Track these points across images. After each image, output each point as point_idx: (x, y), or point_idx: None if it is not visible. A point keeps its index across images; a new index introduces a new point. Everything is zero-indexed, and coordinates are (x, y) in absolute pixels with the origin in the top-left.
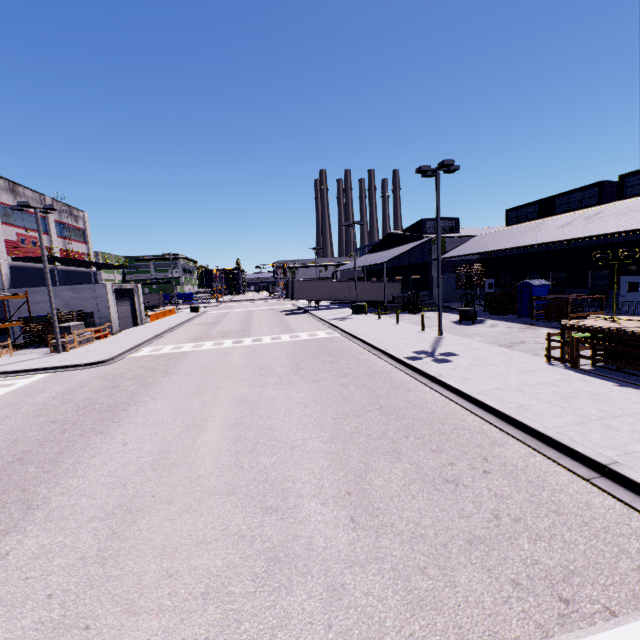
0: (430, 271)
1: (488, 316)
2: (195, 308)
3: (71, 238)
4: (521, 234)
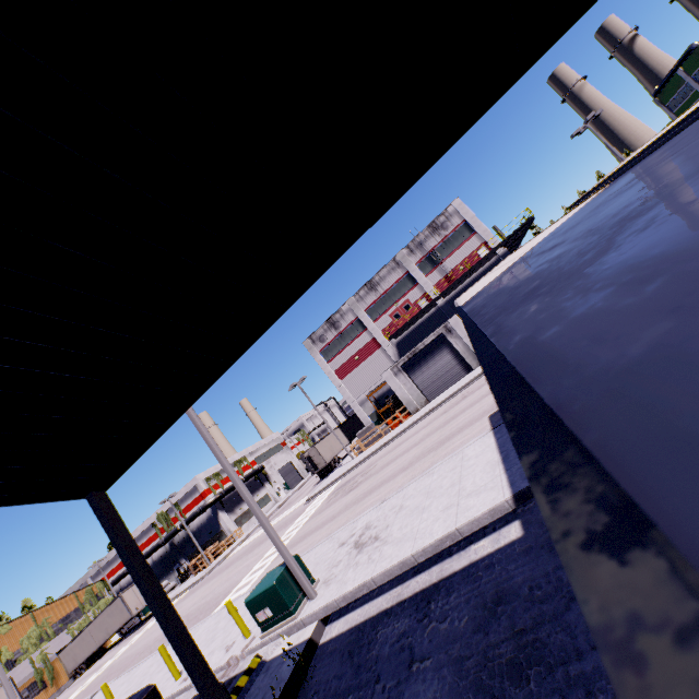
0: None
1: None
2: None
3: (449, 252)
4: None
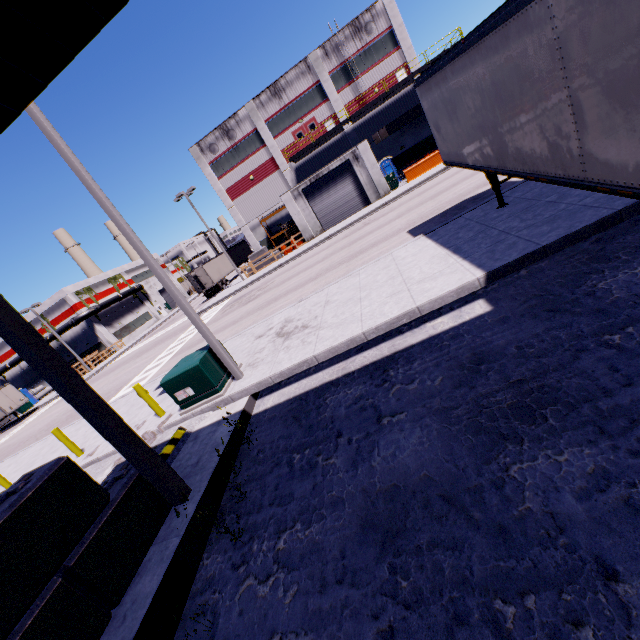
0: None
1: None
2: None
3: (367, 67)
4: None
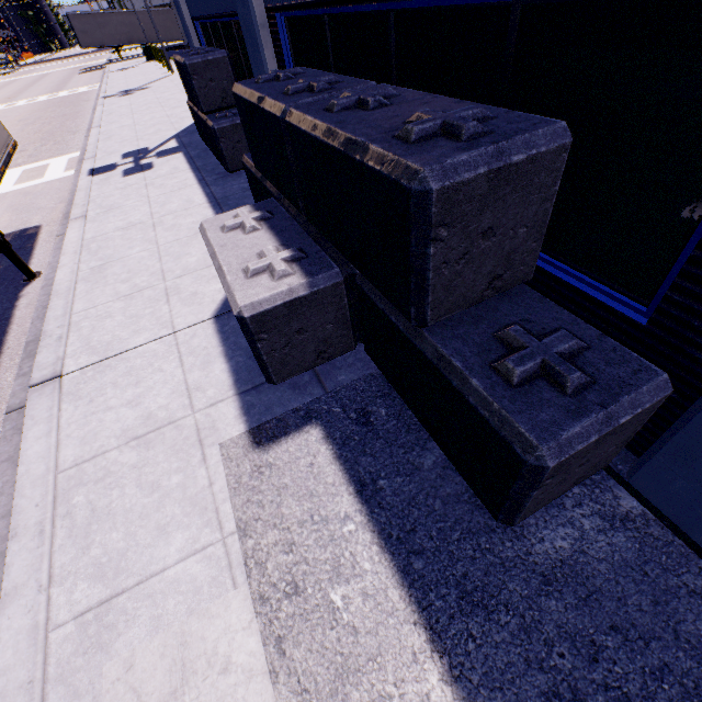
0: None
1: None
2: None
3: None
4: None
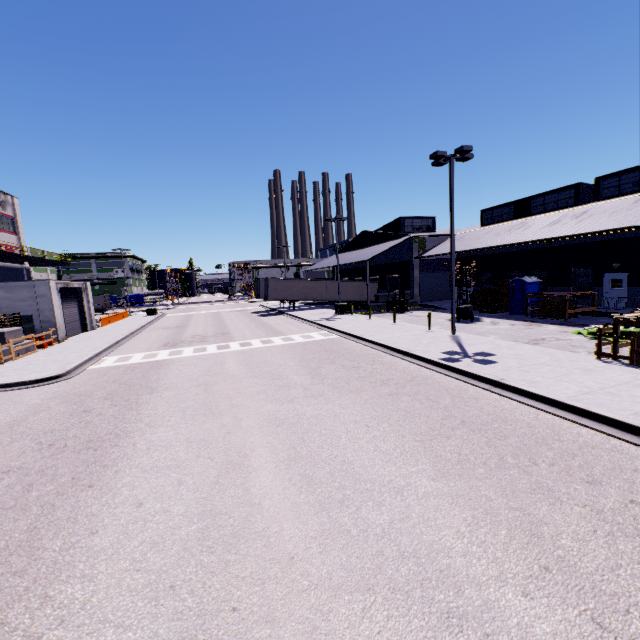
0: (411, 270)
1: (479, 314)
2: (152, 310)
3: None
4: (507, 232)
